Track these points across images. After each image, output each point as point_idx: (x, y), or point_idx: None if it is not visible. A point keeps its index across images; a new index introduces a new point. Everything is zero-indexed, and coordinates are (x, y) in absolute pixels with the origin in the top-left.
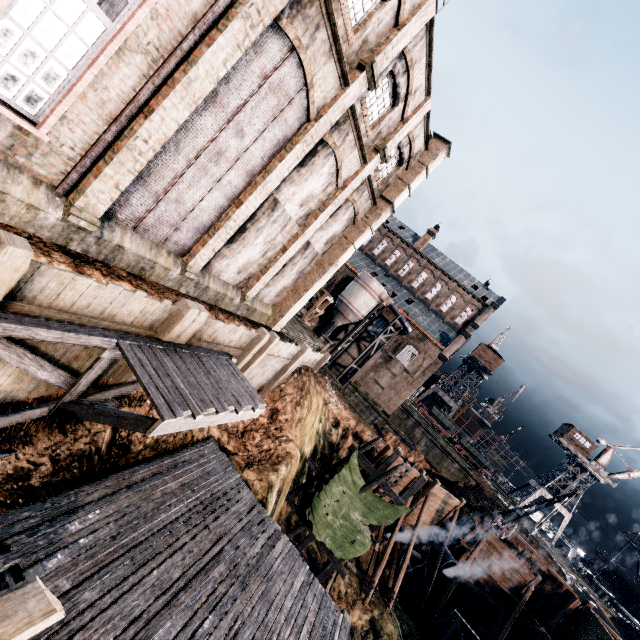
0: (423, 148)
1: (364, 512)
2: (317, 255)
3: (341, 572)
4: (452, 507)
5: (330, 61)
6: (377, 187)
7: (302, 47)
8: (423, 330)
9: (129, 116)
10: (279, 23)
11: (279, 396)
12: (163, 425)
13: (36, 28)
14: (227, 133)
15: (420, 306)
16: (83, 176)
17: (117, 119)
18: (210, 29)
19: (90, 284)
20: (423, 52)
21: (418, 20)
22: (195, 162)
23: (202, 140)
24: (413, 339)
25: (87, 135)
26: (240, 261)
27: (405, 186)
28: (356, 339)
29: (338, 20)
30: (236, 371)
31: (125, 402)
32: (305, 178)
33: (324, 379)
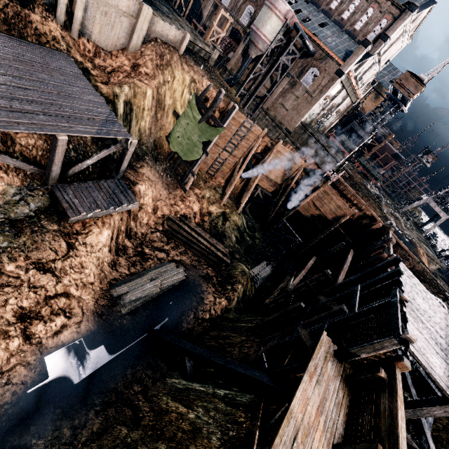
0: None
1: (200, 135)
2: None
3: (192, 174)
4: (298, 166)
5: None
6: None
7: None
8: (326, 48)
9: None
10: None
11: (140, 57)
12: None
13: None
14: None
15: (334, 28)
16: None
17: None
18: None
19: None
20: None
21: None
22: None
23: None
24: (316, 60)
25: None
26: None
27: None
28: (269, 71)
29: None
30: None
31: None
32: None
33: (199, 68)
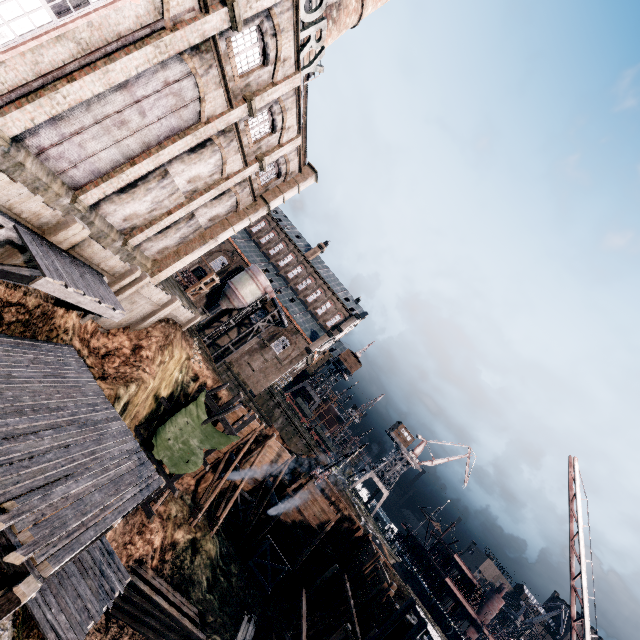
0: (298, 170)
1: (202, 440)
2: (201, 228)
3: (173, 489)
4: (285, 460)
5: (220, 89)
6: (258, 188)
7: (198, 75)
8: (297, 325)
9: (55, 77)
10: (182, 56)
11: (144, 337)
12: (43, 281)
13: (1, 6)
14: (132, 111)
15: (300, 306)
16: (6, 104)
17: (45, 76)
18: (130, 44)
19: (4, 178)
20: (294, 105)
21: (288, 85)
22: (101, 122)
23: (110, 109)
24: (288, 332)
25: (18, 79)
26: (127, 210)
27: (280, 194)
28: (238, 324)
29: (228, 66)
30: (106, 285)
31: (2, 282)
32: (194, 162)
33: (193, 340)
